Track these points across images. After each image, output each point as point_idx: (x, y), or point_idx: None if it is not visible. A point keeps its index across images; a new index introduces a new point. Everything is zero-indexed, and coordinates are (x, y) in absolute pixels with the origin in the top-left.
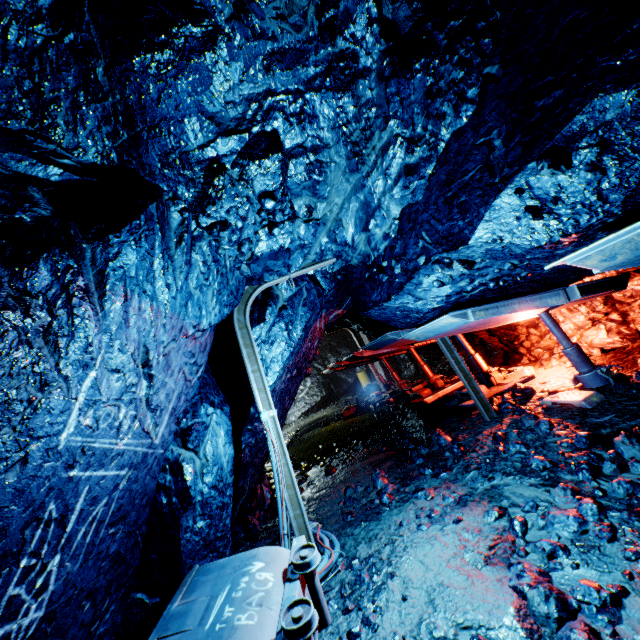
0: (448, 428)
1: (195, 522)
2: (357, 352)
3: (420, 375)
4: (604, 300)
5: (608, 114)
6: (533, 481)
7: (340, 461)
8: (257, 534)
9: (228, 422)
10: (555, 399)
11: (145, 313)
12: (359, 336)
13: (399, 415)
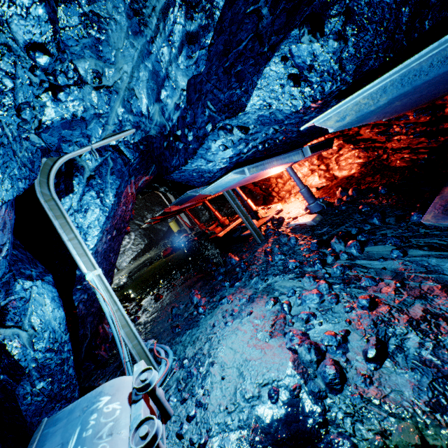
0: (236, 252)
1: (34, 386)
2: (167, 208)
3: (213, 218)
4: (318, 157)
5: None
6: (291, 276)
7: (165, 289)
8: (106, 362)
9: (53, 290)
10: (297, 222)
11: None
12: (167, 196)
13: (202, 248)
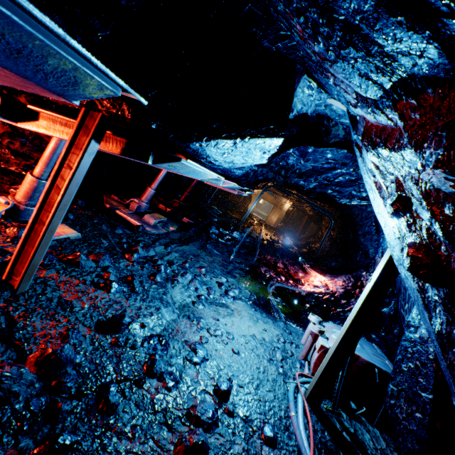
0: None
1: None
2: None
3: None
4: None
5: None
6: (170, 286)
7: None
8: None
9: None
10: (54, 236)
11: None
12: None
13: None
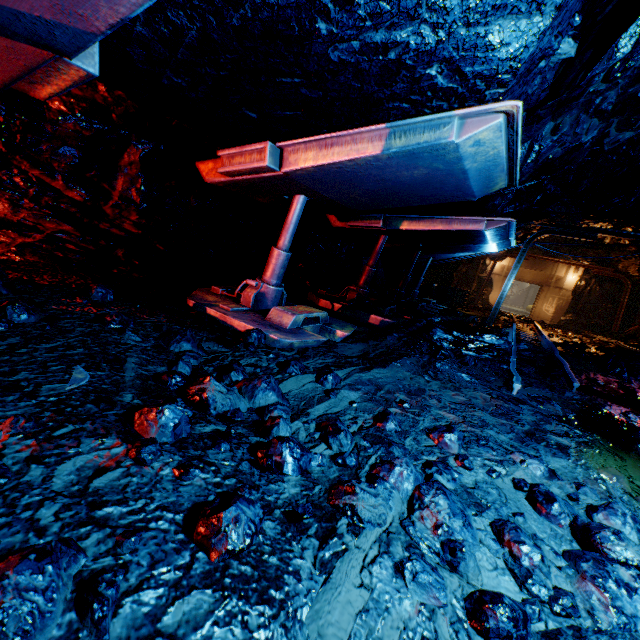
0: None
1: None
2: None
3: None
4: None
5: (549, 73)
6: (307, 561)
7: None
8: None
9: None
10: None
11: None
12: None
13: None
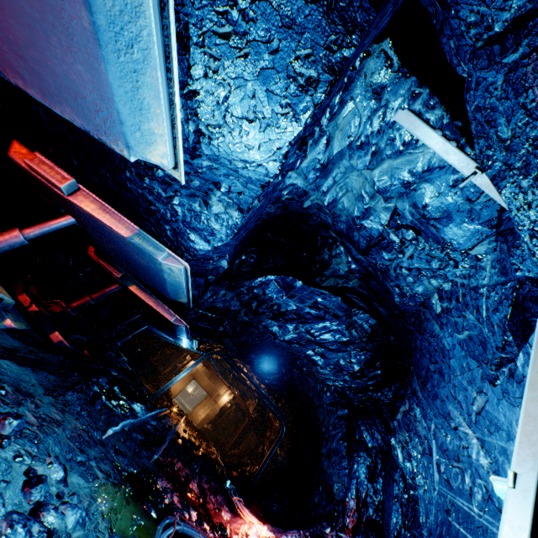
0: None
1: None
2: None
3: None
4: None
5: (222, 268)
6: None
7: None
8: None
9: None
10: None
11: (443, 384)
12: None
13: None
